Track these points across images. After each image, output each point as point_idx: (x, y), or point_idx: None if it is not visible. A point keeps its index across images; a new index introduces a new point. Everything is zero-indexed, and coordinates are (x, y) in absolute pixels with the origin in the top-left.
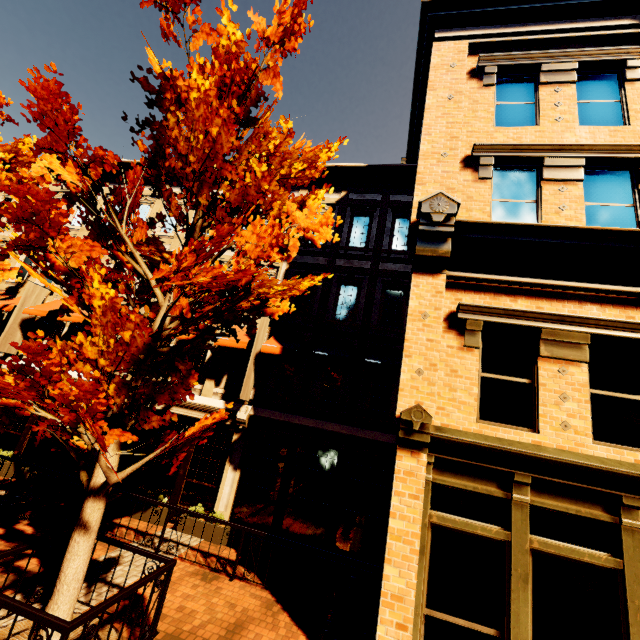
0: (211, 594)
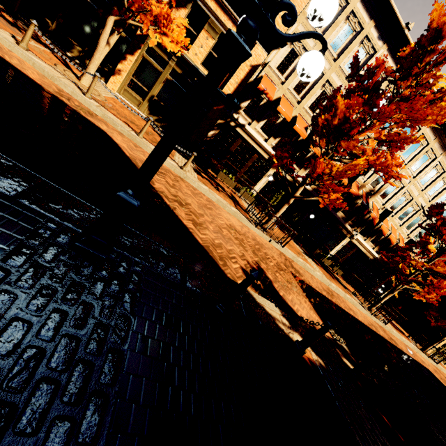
0: (401, 329)
